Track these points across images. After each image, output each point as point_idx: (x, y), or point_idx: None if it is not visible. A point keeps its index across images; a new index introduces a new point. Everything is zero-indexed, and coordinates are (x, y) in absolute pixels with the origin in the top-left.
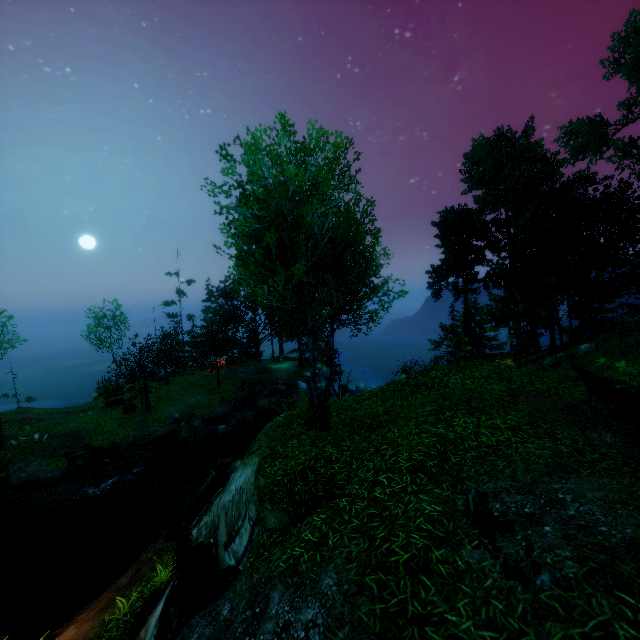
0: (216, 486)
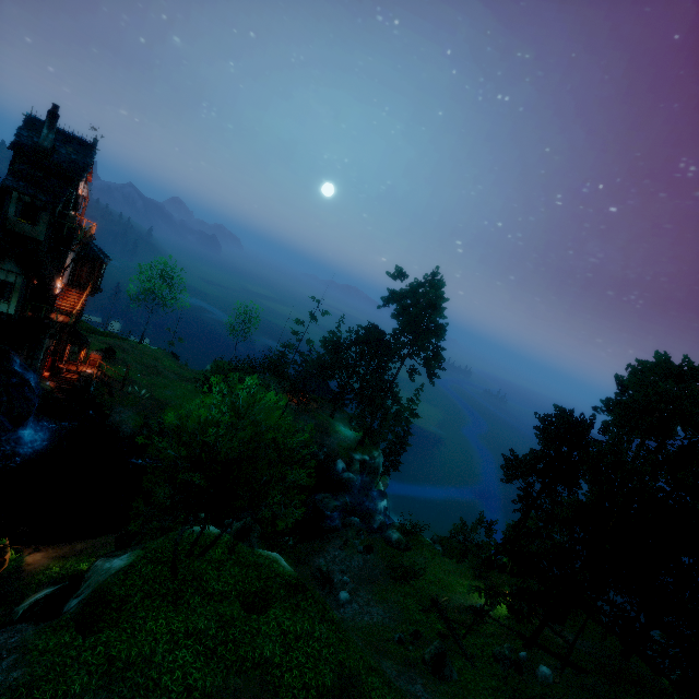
0: (153, 532)
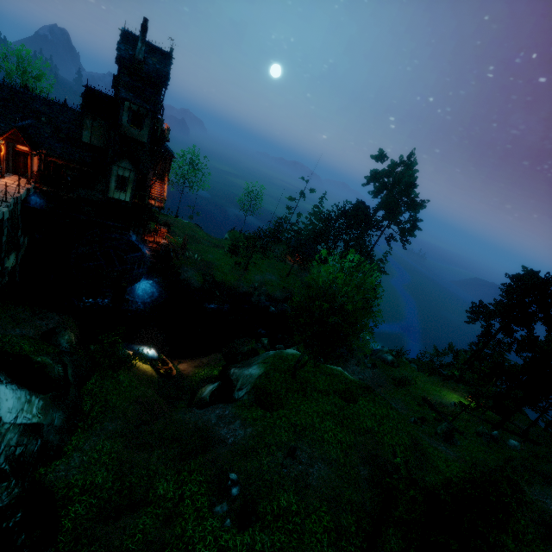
0: (249, 353)
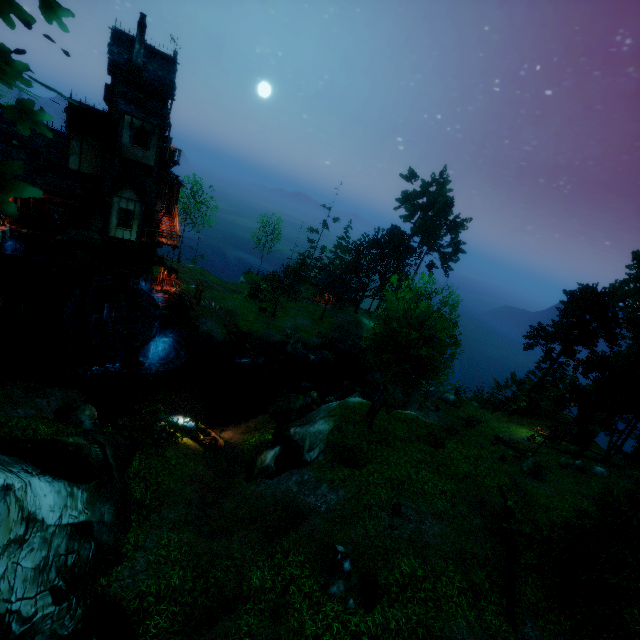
0: (303, 408)
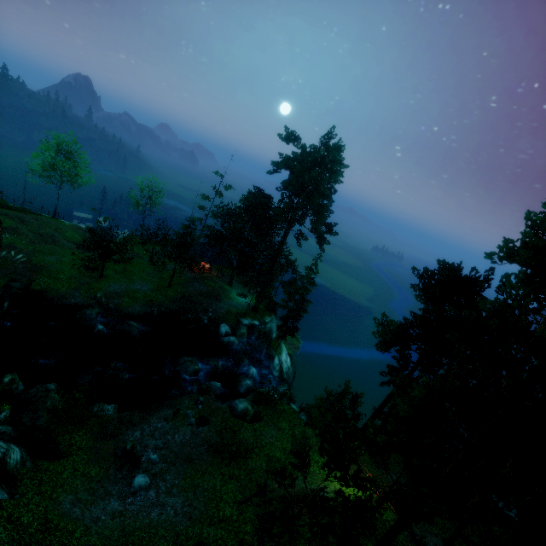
0: None
